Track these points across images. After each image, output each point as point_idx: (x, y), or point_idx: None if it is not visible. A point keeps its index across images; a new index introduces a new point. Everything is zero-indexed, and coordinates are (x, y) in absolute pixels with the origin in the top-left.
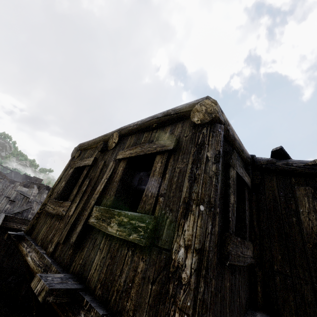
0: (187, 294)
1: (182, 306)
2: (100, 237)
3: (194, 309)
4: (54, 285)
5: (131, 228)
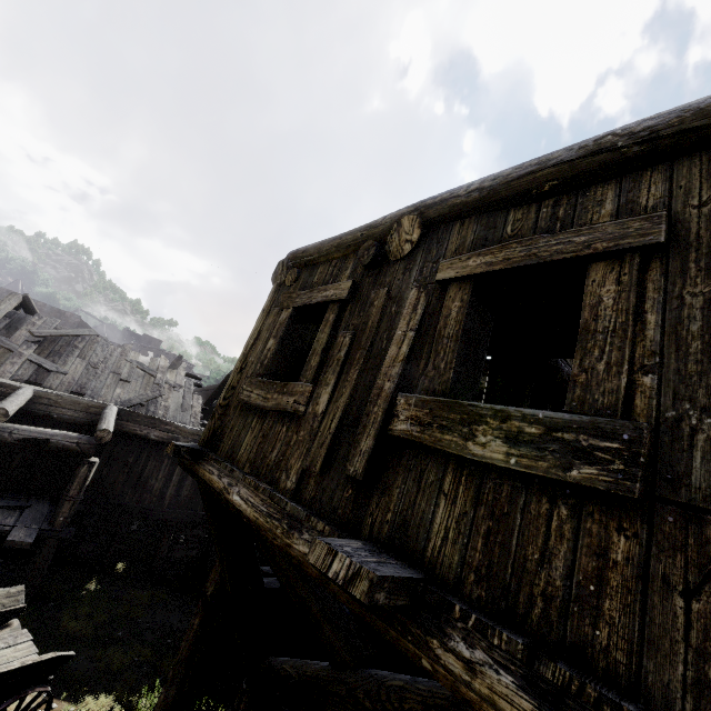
0: None
1: None
2: (435, 466)
3: None
4: (377, 568)
5: (566, 451)
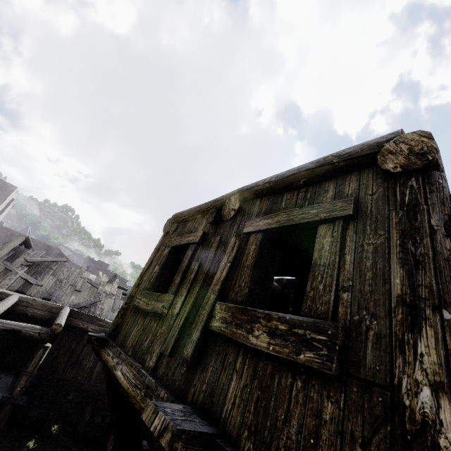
0: None
1: None
2: (233, 351)
3: None
4: (181, 423)
5: (298, 342)
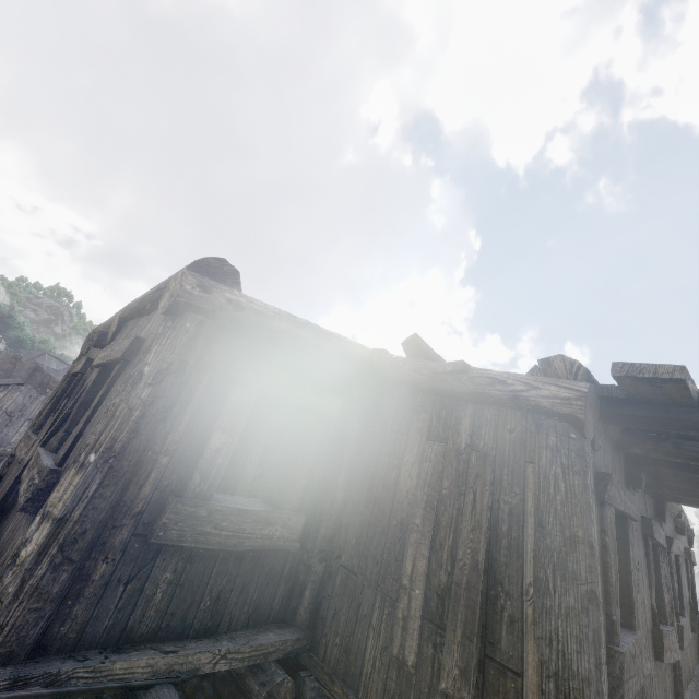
0: (14, 577)
1: (1, 592)
2: None
3: (15, 597)
4: None
5: (29, 486)
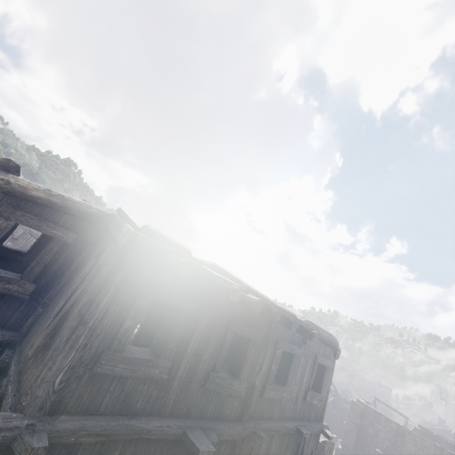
0: None
1: None
2: None
3: None
4: None
5: None
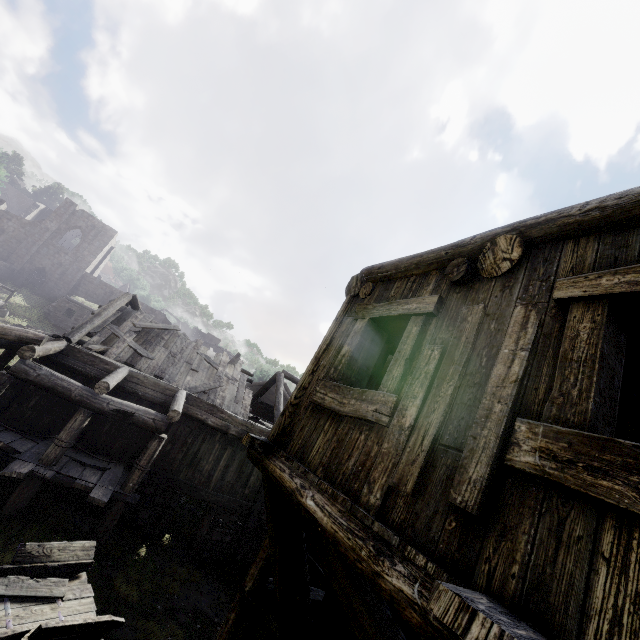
0: None
1: None
2: (582, 517)
3: None
4: None
5: None
